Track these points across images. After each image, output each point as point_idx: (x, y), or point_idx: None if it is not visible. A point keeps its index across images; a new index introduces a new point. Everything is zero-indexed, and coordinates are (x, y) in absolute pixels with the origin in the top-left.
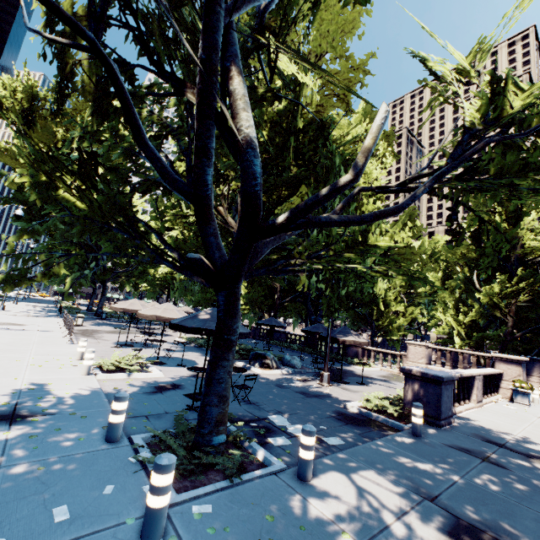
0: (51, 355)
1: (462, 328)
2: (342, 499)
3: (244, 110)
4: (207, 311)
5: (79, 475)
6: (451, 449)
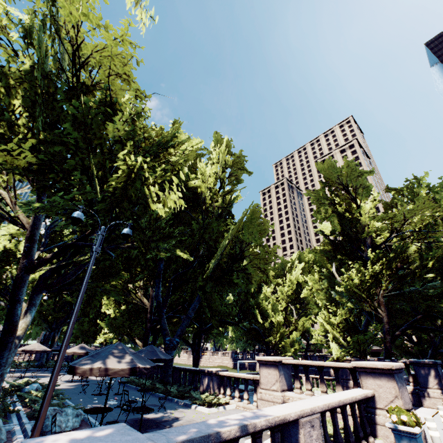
0: None
1: (339, 332)
2: None
3: None
4: None
5: None
6: None
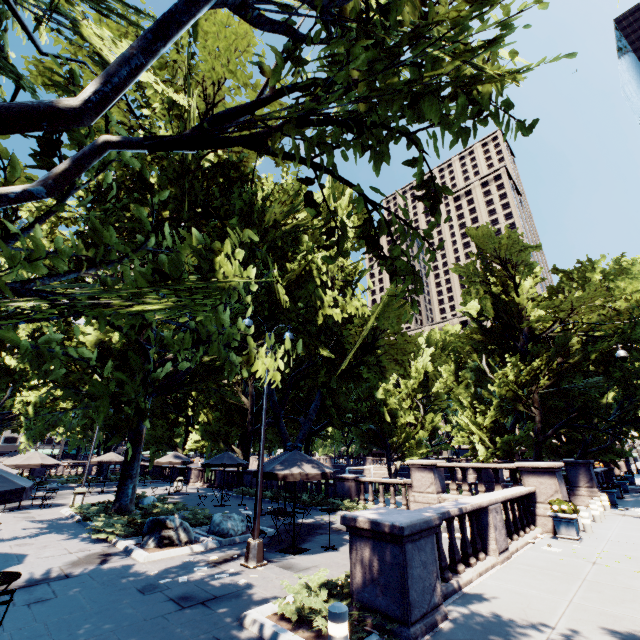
0: None
1: (485, 432)
2: None
3: None
4: None
5: None
6: None
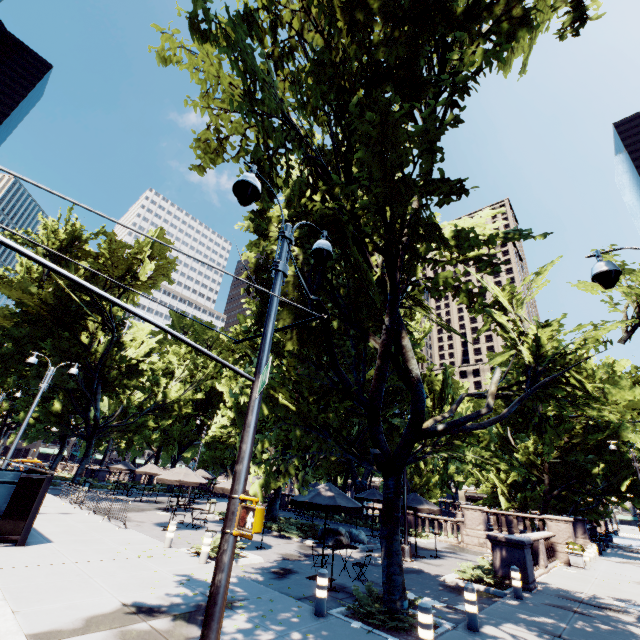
0: (134, 544)
1: (505, 487)
2: (508, 639)
3: (413, 358)
4: (326, 487)
5: (338, 637)
6: (549, 606)
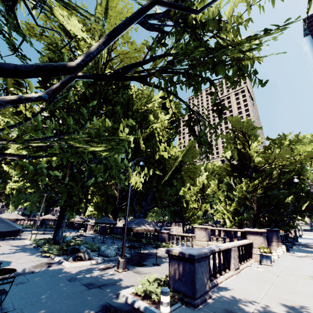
0: None
1: (230, 214)
2: None
3: None
4: None
5: None
6: None
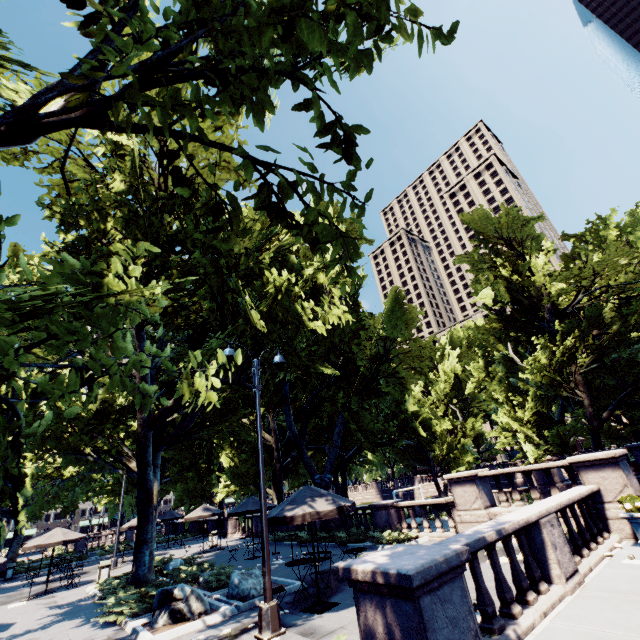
0: None
1: (530, 428)
2: None
3: None
4: None
5: None
6: None
